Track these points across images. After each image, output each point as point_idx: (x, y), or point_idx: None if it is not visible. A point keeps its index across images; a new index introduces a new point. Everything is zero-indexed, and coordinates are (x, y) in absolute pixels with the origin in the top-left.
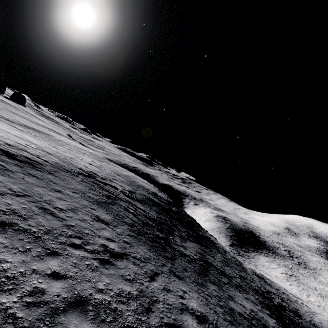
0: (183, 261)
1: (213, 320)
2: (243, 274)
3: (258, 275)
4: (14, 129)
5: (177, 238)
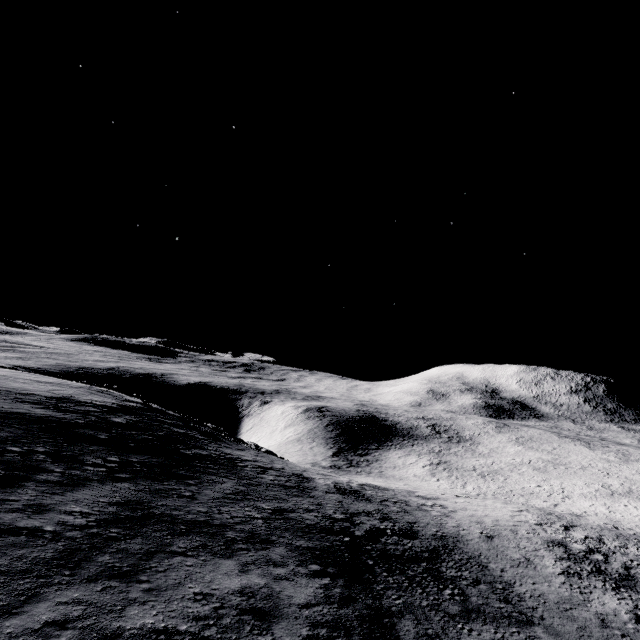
0: None
1: None
2: (288, 504)
3: (346, 490)
4: None
5: (29, 489)
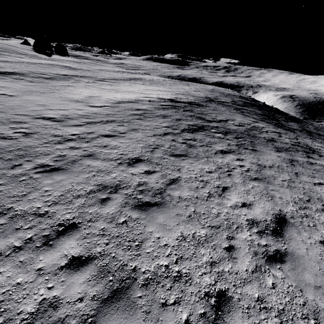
0: (297, 132)
1: None
2: None
3: None
4: (143, 86)
5: (282, 122)
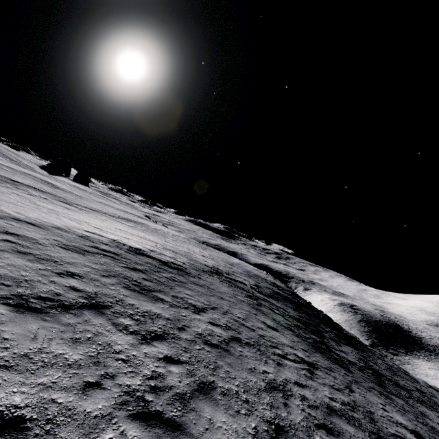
0: (355, 369)
1: (426, 437)
2: (418, 387)
3: (433, 388)
4: (127, 227)
5: (330, 341)
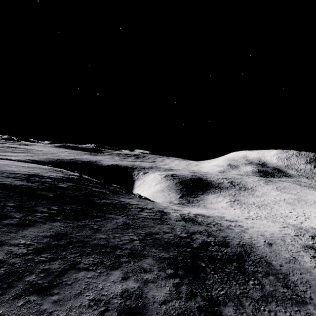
0: None
1: None
2: (155, 230)
3: (187, 218)
4: None
5: None
